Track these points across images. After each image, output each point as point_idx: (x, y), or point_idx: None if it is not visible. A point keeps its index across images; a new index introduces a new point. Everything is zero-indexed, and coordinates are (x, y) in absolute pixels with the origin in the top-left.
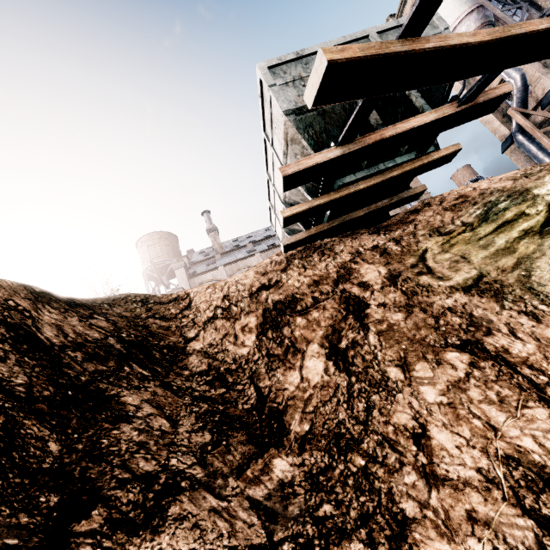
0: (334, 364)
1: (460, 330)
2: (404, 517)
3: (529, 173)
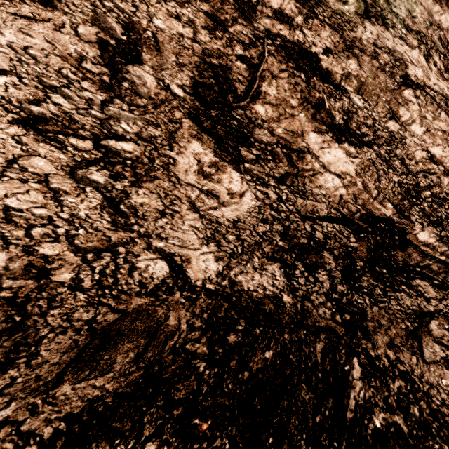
0: (351, 145)
1: (395, 67)
2: None
3: None
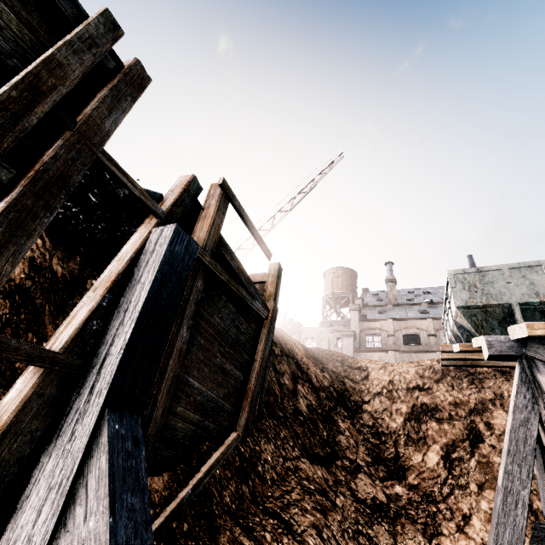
0: (443, 463)
1: None
2: (441, 532)
3: None
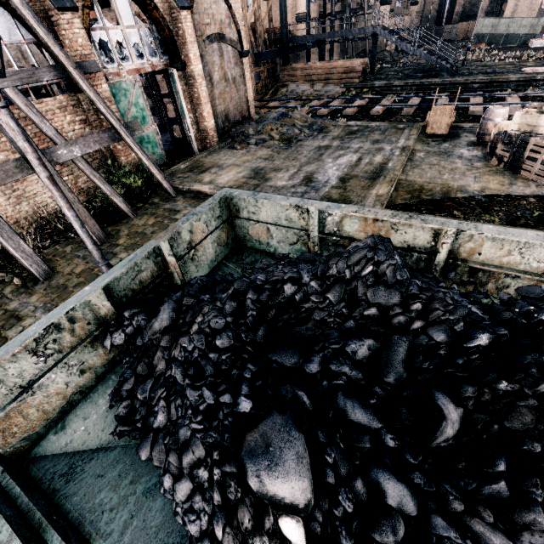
0: None
1: None
2: None
3: None
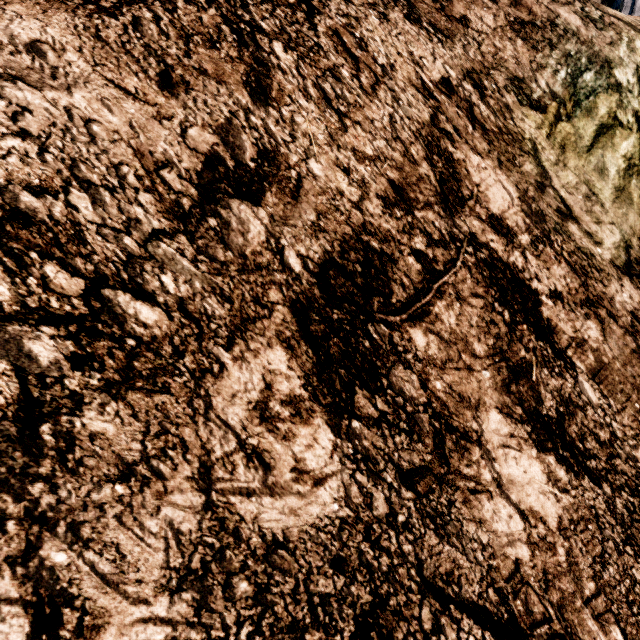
0: (560, 462)
1: None
2: None
3: (591, 15)
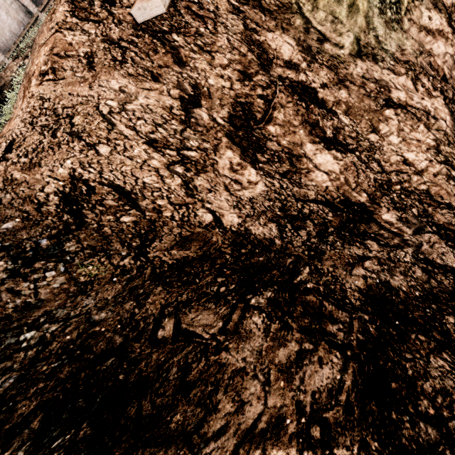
0: (337, 151)
1: (379, 93)
2: (425, 191)
3: None
